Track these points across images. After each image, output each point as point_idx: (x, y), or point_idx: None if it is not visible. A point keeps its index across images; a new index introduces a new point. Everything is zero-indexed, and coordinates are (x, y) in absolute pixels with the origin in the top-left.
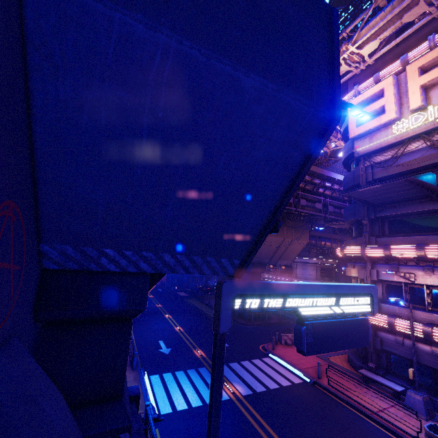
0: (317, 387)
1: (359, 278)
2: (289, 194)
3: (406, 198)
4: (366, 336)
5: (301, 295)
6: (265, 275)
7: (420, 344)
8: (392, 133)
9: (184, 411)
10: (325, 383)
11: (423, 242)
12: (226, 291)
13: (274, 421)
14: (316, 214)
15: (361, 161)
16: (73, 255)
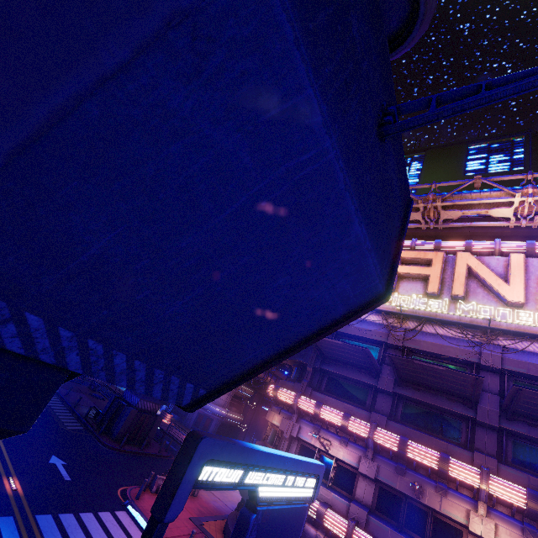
0: None
1: (280, 428)
2: (309, 342)
3: (352, 362)
4: (299, 530)
5: (267, 469)
6: None
7: (308, 525)
8: None
9: None
10: None
11: (349, 412)
12: (200, 452)
13: None
14: None
15: None
16: None
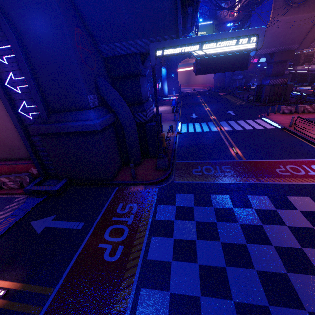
0: (283, 130)
1: None
2: None
3: None
4: (245, 64)
5: (194, 44)
6: (311, 67)
7: None
8: None
9: (191, 132)
10: (292, 129)
11: None
12: (151, 48)
13: (235, 138)
14: None
15: None
16: (108, 49)
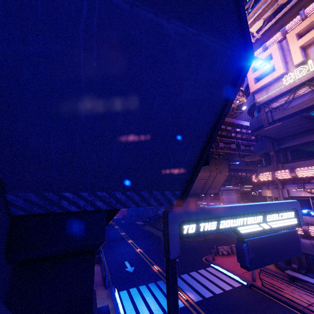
0: (253, 288)
1: (273, 197)
2: (216, 129)
3: (301, 131)
4: (298, 246)
5: (238, 216)
6: (199, 202)
7: None
8: (283, 84)
9: None
10: (259, 285)
11: None
12: (172, 219)
13: None
14: (232, 152)
15: (261, 108)
16: (36, 201)
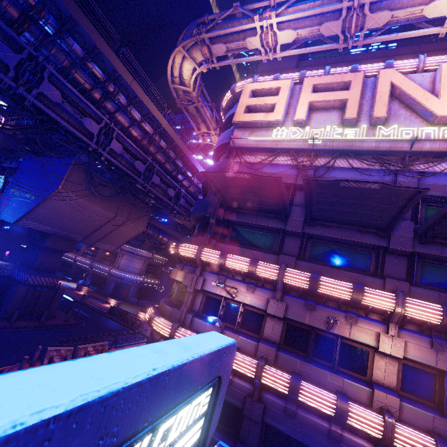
0: None
1: (183, 283)
2: None
3: (259, 207)
4: None
5: None
6: (79, 257)
7: None
8: (271, 137)
9: None
10: None
11: (256, 258)
12: None
13: None
14: (165, 200)
15: (233, 154)
16: None
